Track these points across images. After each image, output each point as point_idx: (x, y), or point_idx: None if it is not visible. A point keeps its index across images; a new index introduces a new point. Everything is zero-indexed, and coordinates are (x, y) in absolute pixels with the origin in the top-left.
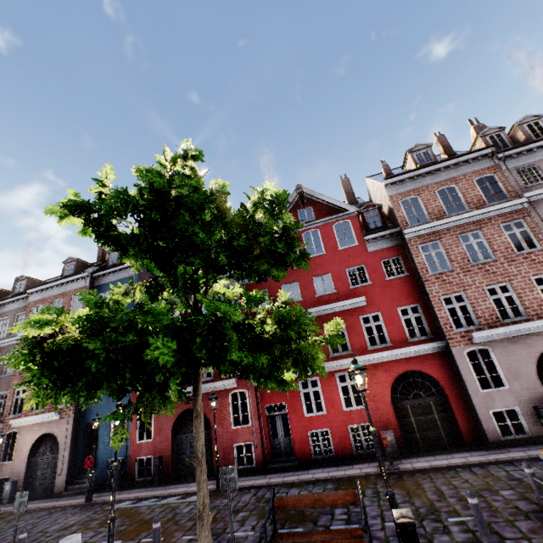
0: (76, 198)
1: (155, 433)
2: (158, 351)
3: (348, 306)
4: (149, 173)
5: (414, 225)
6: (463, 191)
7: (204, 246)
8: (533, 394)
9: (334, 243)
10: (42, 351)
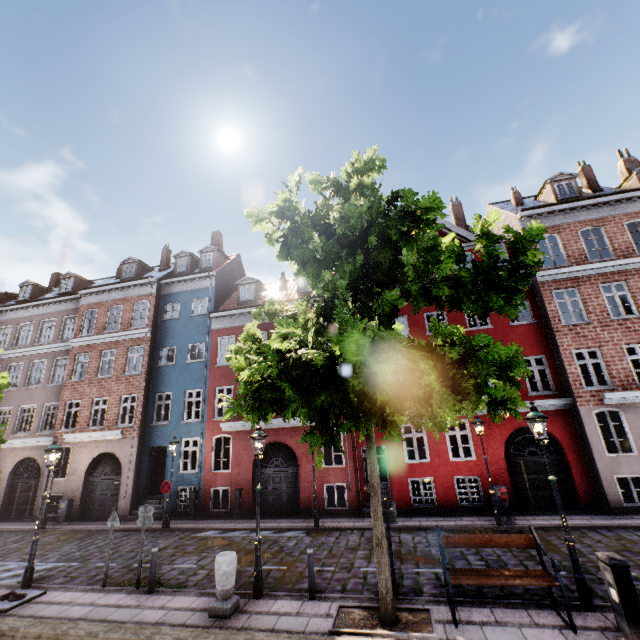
0: (283, 203)
1: (234, 464)
2: (431, 377)
3: None
4: (400, 190)
5: (550, 267)
6: (611, 235)
7: (425, 273)
8: None
9: None
10: (287, 365)
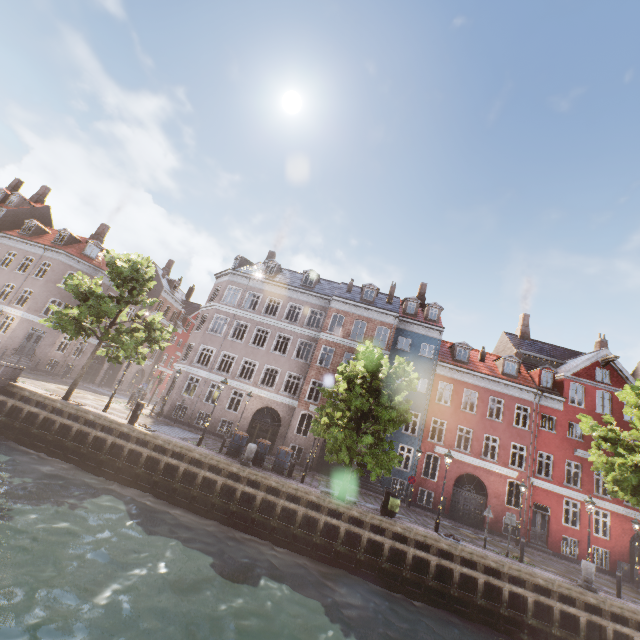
0: None
1: (439, 477)
2: None
3: None
4: None
5: None
6: None
7: None
8: None
9: (621, 413)
10: None
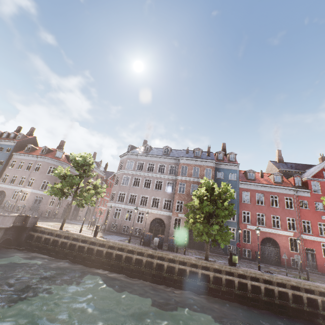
0: None
1: (252, 241)
2: None
3: None
4: None
5: None
6: None
7: None
8: None
9: None
10: None
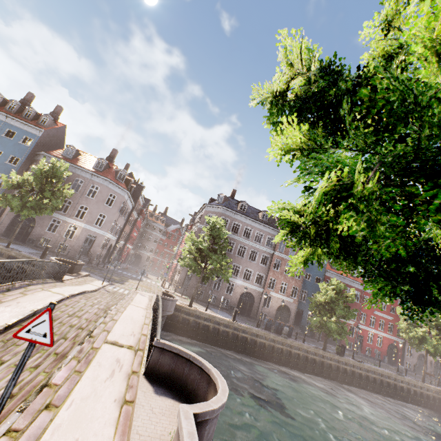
0: None
1: None
2: None
3: (387, 317)
4: None
5: None
6: None
7: None
8: (414, 361)
9: None
10: None
